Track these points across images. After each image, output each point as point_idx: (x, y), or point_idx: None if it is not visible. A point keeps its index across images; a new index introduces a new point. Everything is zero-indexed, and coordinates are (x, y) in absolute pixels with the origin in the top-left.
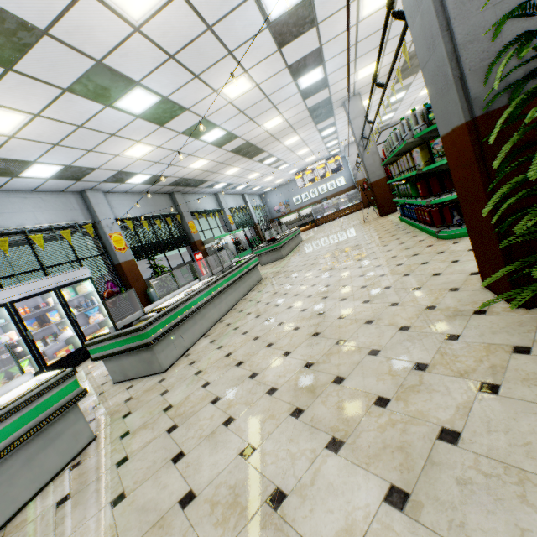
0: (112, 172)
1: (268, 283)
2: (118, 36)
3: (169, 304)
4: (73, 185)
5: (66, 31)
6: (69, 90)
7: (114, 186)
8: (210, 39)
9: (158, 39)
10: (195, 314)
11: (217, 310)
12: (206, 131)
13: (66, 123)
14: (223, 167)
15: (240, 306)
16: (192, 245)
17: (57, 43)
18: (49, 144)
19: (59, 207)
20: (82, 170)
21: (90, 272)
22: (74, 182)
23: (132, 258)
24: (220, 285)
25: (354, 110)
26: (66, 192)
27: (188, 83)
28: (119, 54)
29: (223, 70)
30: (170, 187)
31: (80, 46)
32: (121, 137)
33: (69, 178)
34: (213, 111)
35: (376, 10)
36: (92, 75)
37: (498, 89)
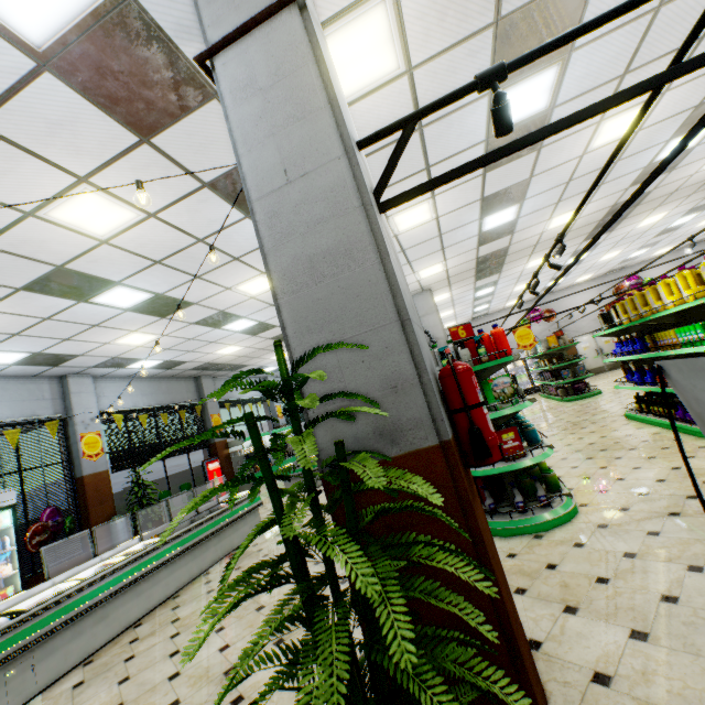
0: (105, 358)
1: (258, 543)
2: (81, 247)
3: (30, 607)
4: (49, 370)
5: (11, 244)
6: (24, 288)
7: (111, 371)
8: (205, 249)
9: (135, 248)
10: (85, 616)
11: (142, 600)
12: (229, 321)
13: (27, 316)
14: (266, 352)
15: (186, 592)
16: (211, 447)
17: (0, 252)
18: (5, 334)
19: (21, 397)
20: (60, 356)
21: (16, 496)
22: (50, 367)
23: (105, 468)
24: (161, 555)
25: (424, 306)
26: (40, 377)
27: (188, 282)
28: (86, 261)
29: (233, 272)
30: (195, 371)
31: (31, 255)
32: (108, 327)
33: (41, 363)
34: (232, 304)
35: (415, 226)
36: (54, 277)
37: (347, 444)
